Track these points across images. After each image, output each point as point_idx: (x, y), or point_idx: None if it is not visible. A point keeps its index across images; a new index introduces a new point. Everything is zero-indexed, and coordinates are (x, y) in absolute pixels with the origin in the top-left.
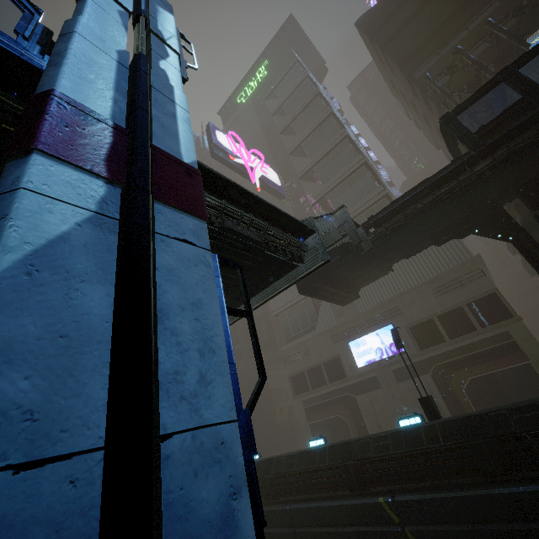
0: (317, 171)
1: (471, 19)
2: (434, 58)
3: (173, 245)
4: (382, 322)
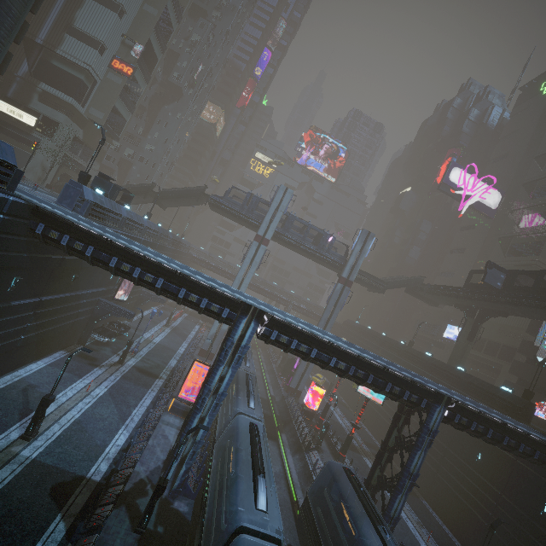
0: (525, 213)
1: None
2: None
3: (345, 290)
4: None
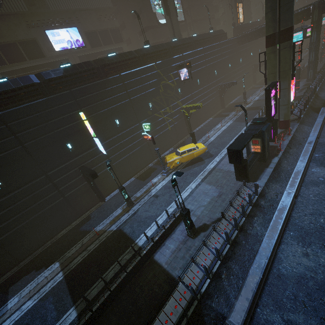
0: None
1: None
2: None
3: None
4: (70, 24)
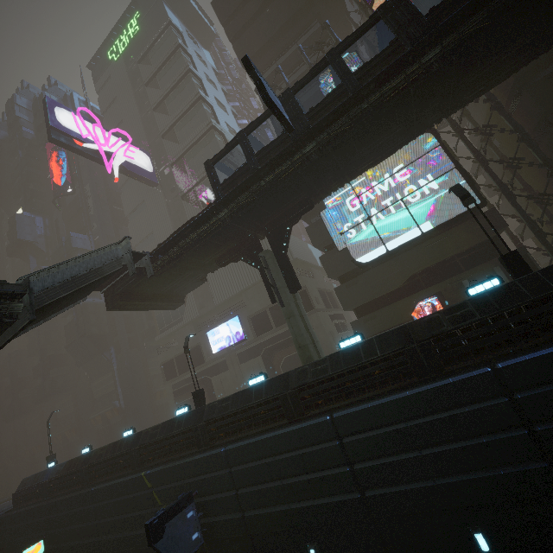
0: (187, 160)
1: (300, 34)
2: (273, 66)
3: None
4: (232, 314)
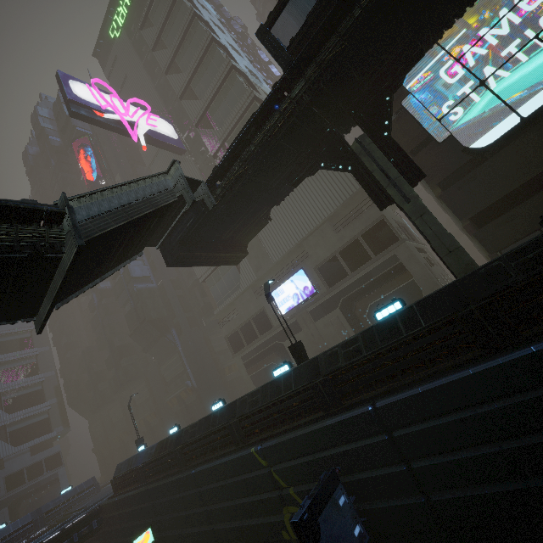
0: (211, 115)
1: None
2: None
3: None
4: (295, 269)
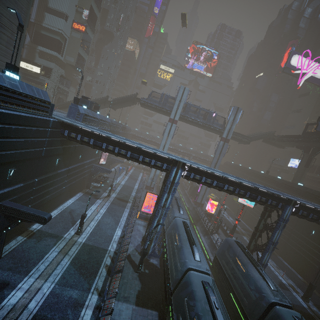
0: None
1: None
2: None
3: (225, 145)
4: None
